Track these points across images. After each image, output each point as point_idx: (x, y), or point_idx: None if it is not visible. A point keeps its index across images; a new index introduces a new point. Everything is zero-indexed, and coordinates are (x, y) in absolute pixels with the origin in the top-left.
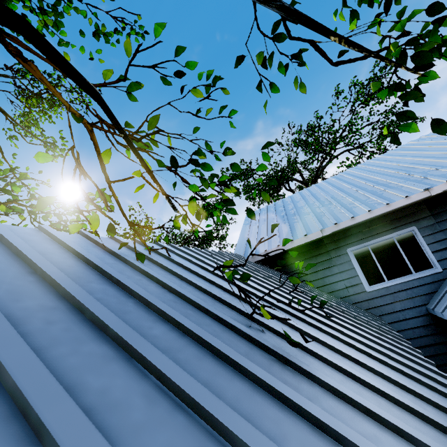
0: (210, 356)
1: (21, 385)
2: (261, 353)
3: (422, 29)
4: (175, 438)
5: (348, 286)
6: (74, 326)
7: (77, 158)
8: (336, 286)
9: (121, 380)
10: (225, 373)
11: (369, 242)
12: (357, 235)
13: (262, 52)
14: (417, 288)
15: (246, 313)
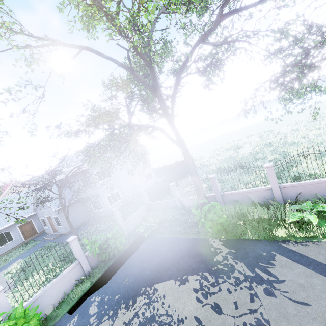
0: None
1: None
2: None
3: None
4: None
5: None
6: None
7: None
8: None
9: None
10: None
11: None
12: None
13: None
14: None
15: None
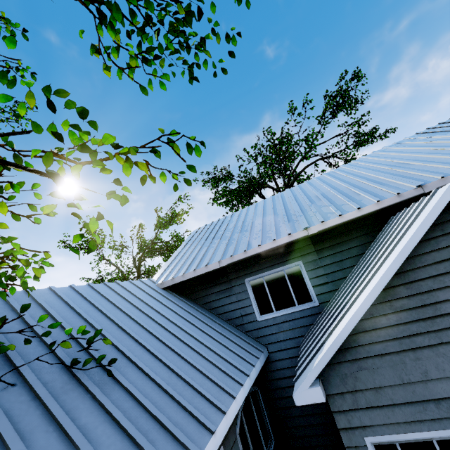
0: None
1: None
2: None
3: (162, 132)
4: None
5: (243, 315)
6: None
7: None
8: (234, 313)
9: None
10: None
11: (263, 273)
12: (254, 265)
13: None
14: (298, 320)
15: None
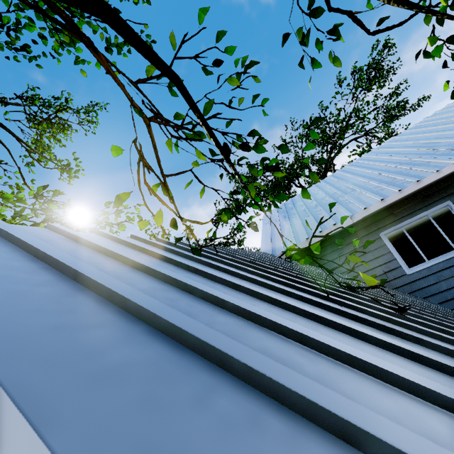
0: (322, 326)
1: (206, 340)
2: (359, 324)
3: None
4: (359, 388)
5: (386, 271)
6: (193, 303)
7: (140, 152)
8: (374, 272)
9: (271, 343)
10: (346, 339)
11: (402, 223)
12: (388, 217)
13: (301, 28)
14: None
15: (319, 294)
